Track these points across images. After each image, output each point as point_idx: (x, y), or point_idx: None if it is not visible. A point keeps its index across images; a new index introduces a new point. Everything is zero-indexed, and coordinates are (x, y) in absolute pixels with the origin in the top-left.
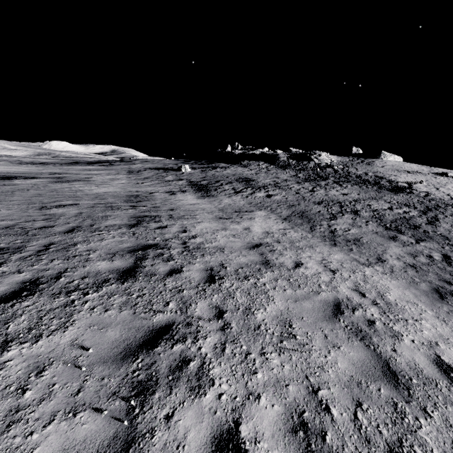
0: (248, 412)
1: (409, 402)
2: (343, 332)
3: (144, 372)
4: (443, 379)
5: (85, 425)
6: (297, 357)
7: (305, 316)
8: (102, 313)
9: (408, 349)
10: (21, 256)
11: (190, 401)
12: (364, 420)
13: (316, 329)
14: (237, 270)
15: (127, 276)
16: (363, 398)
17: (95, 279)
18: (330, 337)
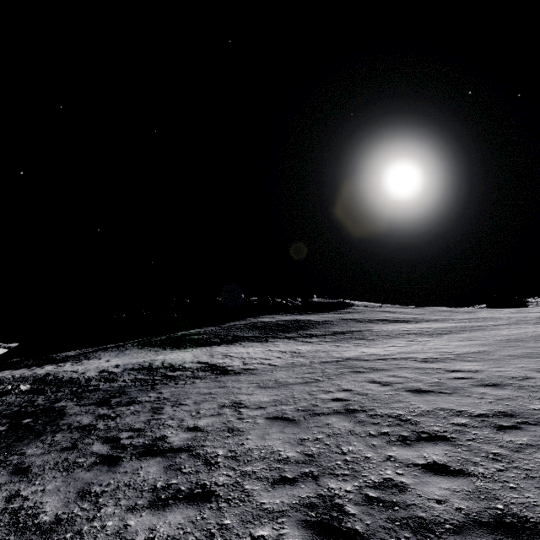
0: None
1: None
2: None
3: None
4: None
5: None
6: None
7: None
8: None
9: None
10: None
11: None
12: None
13: None
14: None
15: None
16: None
17: None
18: None
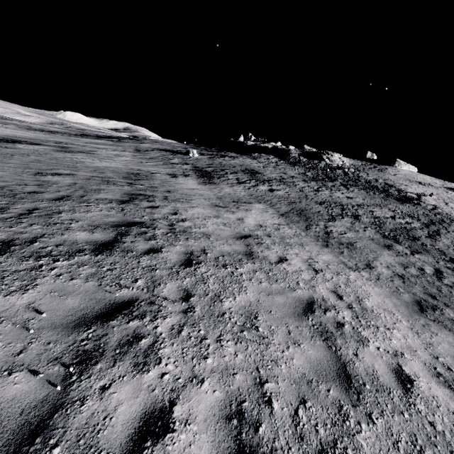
0: (187, 394)
1: (356, 406)
2: (308, 330)
3: (92, 342)
4: (398, 389)
5: (18, 384)
6: (254, 348)
7: (274, 310)
8: (66, 281)
9: (370, 355)
10: (2, 217)
11: (131, 376)
12: (304, 417)
13: (281, 324)
14: (217, 258)
15: (103, 249)
16: (309, 396)
17: (70, 248)
18: (294, 333)
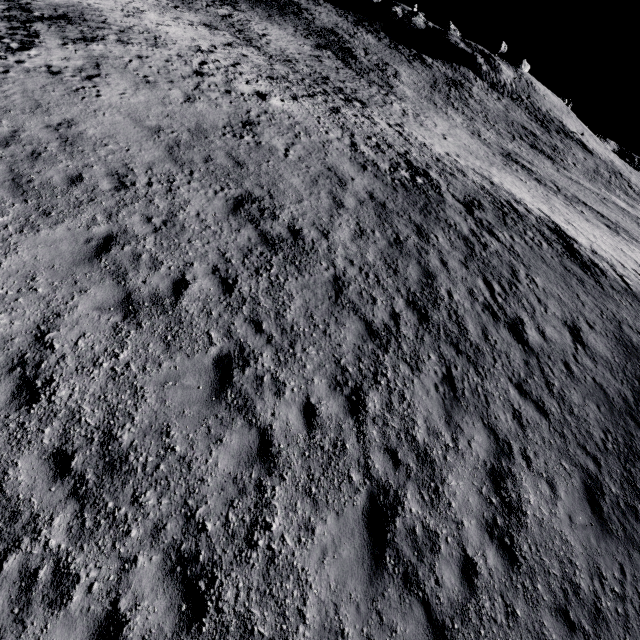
0: None
1: None
2: None
3: None
4: None
5: None
6: None
7: None
8: None
9: None
10: None
11: None
12: None
13: None
14: None
15: None
16: None
17: None
18: None
